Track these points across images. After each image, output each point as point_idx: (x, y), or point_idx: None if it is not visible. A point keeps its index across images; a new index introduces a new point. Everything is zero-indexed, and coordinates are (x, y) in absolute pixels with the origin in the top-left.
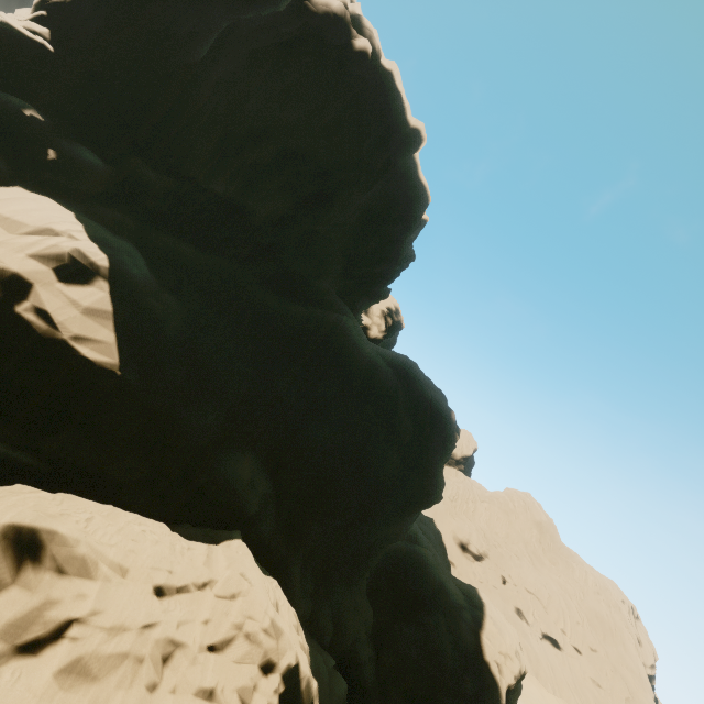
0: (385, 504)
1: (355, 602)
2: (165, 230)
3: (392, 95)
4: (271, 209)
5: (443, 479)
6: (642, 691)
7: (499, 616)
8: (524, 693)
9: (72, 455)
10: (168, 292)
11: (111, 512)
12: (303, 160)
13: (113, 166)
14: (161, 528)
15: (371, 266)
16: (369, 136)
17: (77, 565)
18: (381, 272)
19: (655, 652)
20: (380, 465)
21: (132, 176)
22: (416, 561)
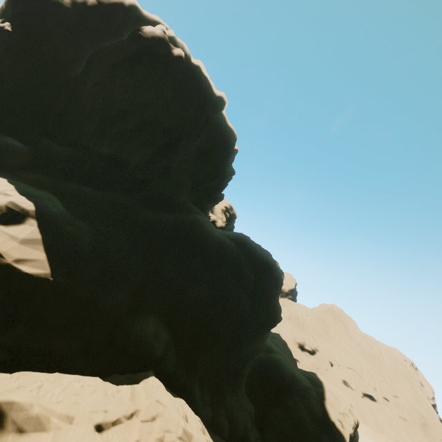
0: (246, 330)
1: (240, 401)
2: (72, 181)
3: (202, 79)
4: (139, 157)
5: (280, 306)
6: (431, 416)
7: (334, 388)
8: (360, 437)
9: (24, 343)
10: (79, 219)
11: (57, 377)
12: (154, 124)
13: (31, 146)
14: (95, 381)
15: (209, 182)
16: (192, 105)
17: (33, 423)
18: (216, 184)
19: (432, 389)
20: (238, 305)
21: (45, 151)
22: (274, 364)
